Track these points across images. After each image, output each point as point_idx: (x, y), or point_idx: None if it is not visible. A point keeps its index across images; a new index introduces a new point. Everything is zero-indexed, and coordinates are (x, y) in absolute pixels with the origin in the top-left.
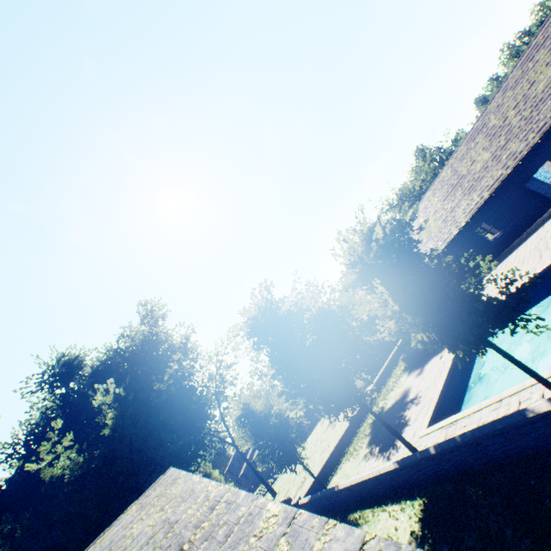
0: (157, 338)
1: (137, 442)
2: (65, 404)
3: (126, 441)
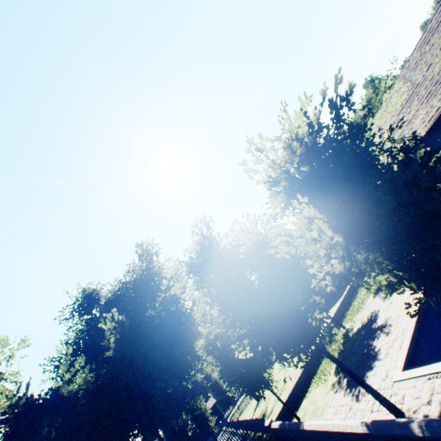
0: (153, 271)
1: (136, 360)
2: (89, 327)
3: (126, 360)
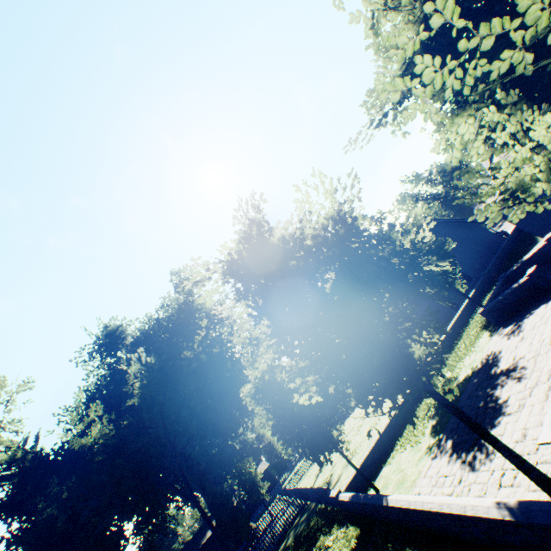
0: (192, 307)
1: (168, 412)
2: (113, 372)
3: (155, 411)
